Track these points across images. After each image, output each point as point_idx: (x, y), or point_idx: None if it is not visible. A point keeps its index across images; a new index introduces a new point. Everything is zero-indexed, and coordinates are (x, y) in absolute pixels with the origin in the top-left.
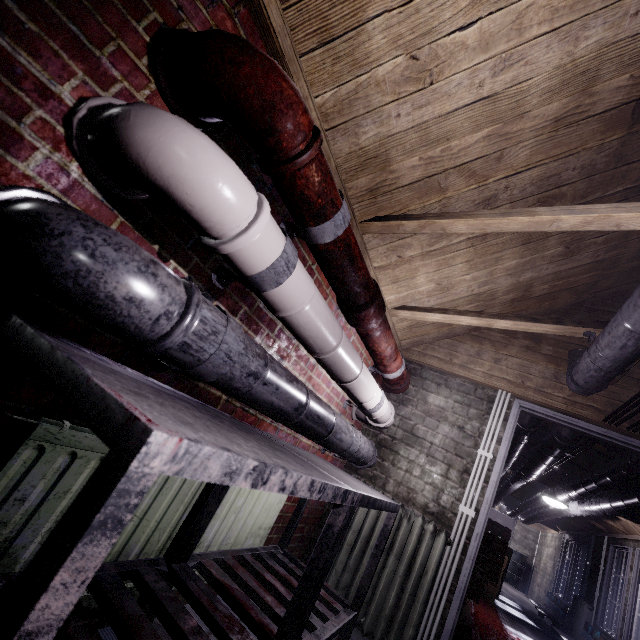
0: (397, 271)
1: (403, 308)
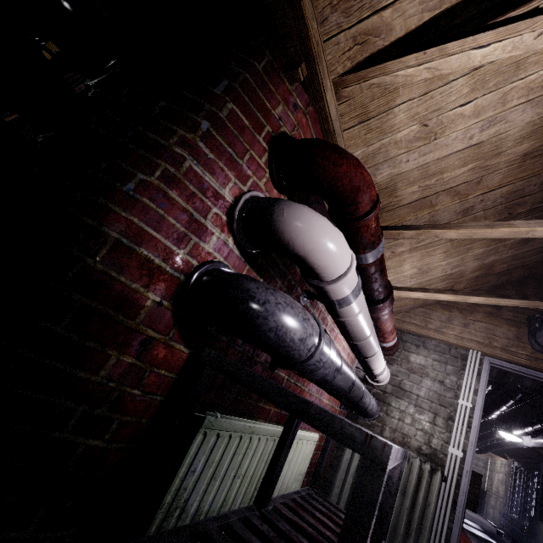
0: (389, 262)
1: None
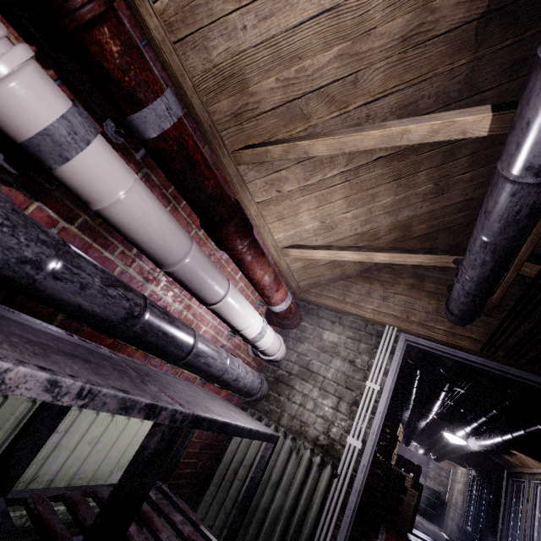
0: (280, 207)
1: (293, 247)
